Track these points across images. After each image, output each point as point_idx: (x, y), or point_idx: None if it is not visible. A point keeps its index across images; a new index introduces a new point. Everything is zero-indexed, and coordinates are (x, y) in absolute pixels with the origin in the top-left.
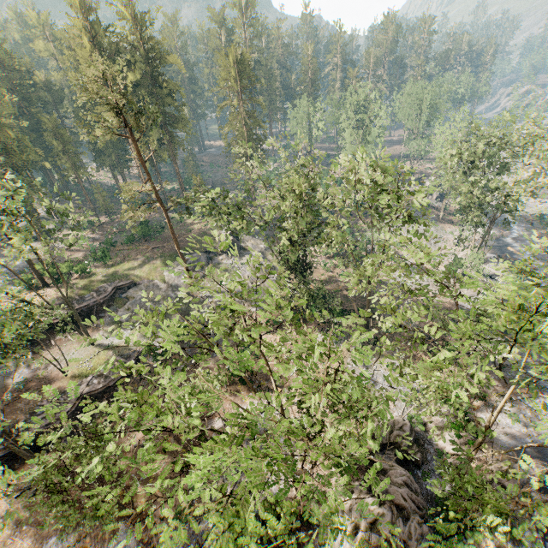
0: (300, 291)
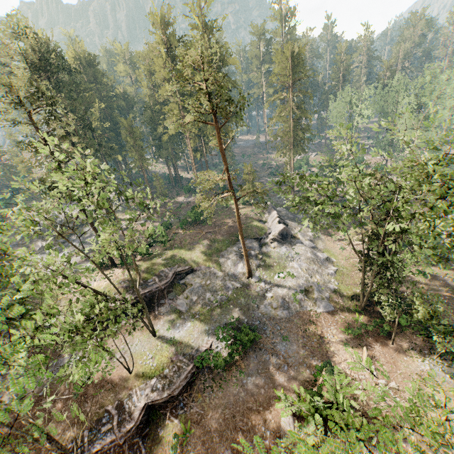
0: (423, 311)
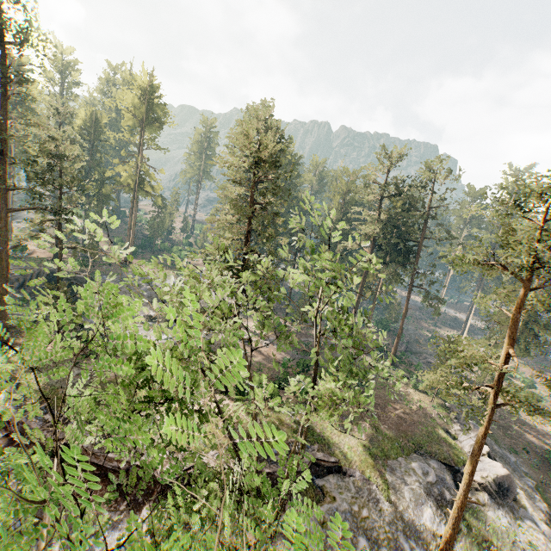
0: None
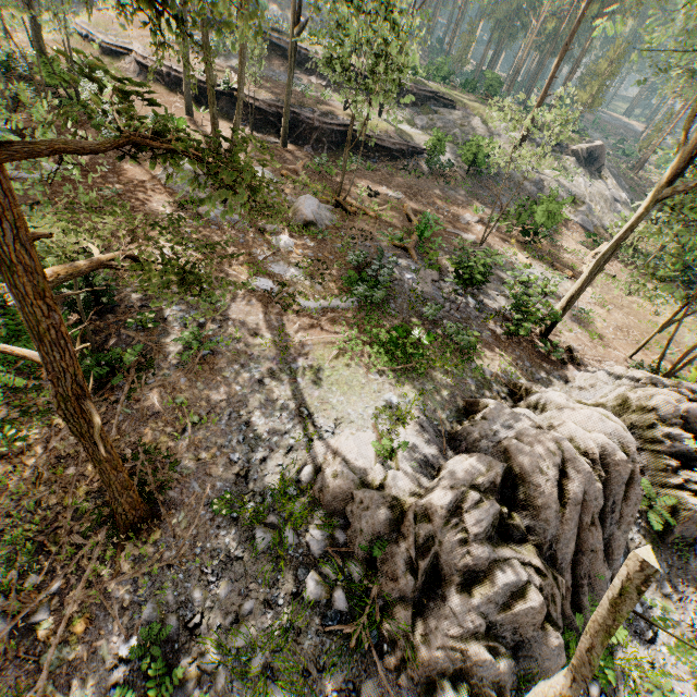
0: None
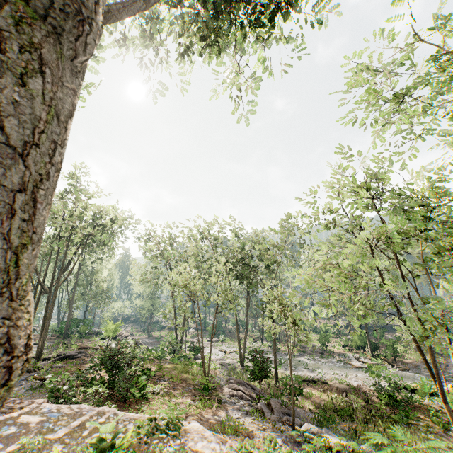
0: None
